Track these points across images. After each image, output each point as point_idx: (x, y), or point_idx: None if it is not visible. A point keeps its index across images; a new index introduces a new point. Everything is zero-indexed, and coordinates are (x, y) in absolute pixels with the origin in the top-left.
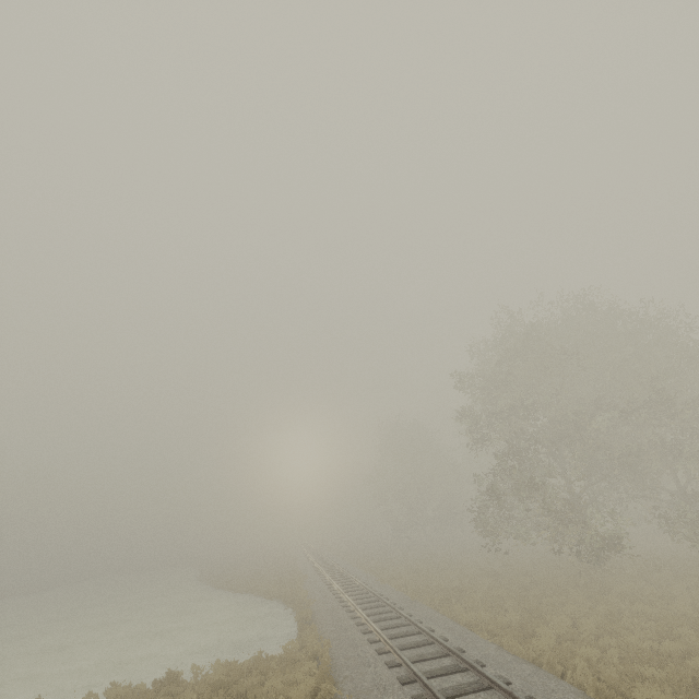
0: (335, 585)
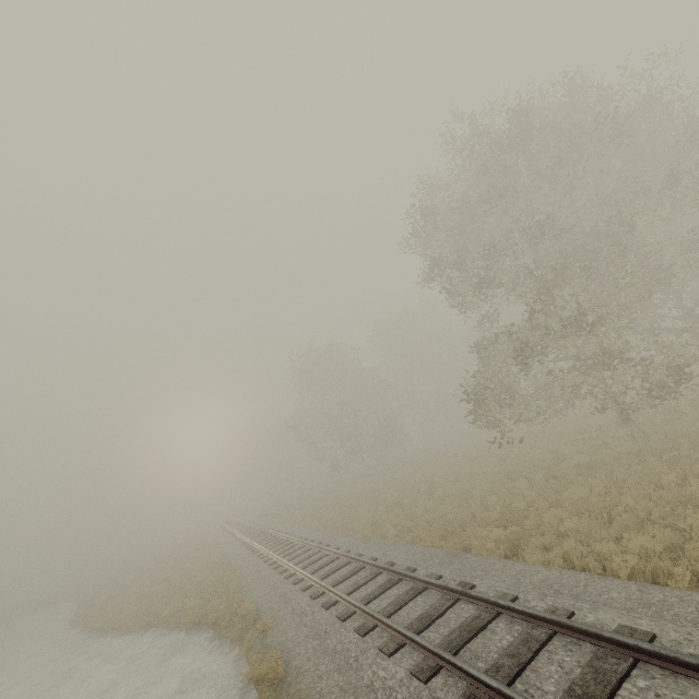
0: (299, 572)
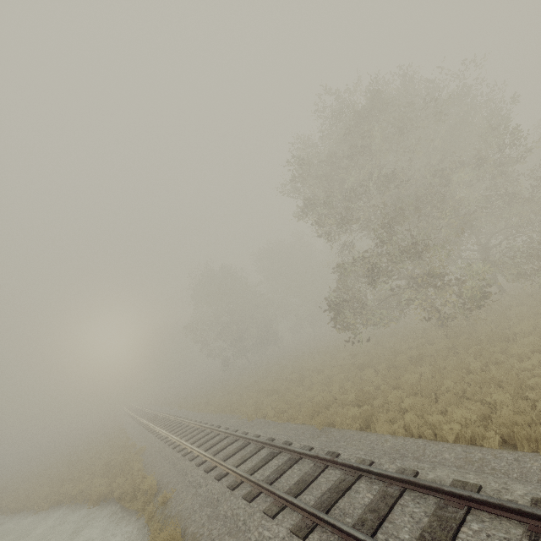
0: (195, 450)
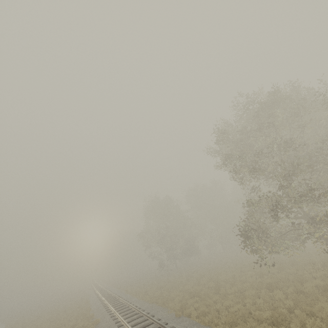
0: None
